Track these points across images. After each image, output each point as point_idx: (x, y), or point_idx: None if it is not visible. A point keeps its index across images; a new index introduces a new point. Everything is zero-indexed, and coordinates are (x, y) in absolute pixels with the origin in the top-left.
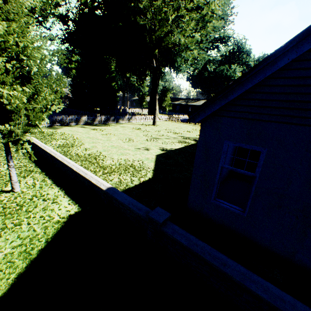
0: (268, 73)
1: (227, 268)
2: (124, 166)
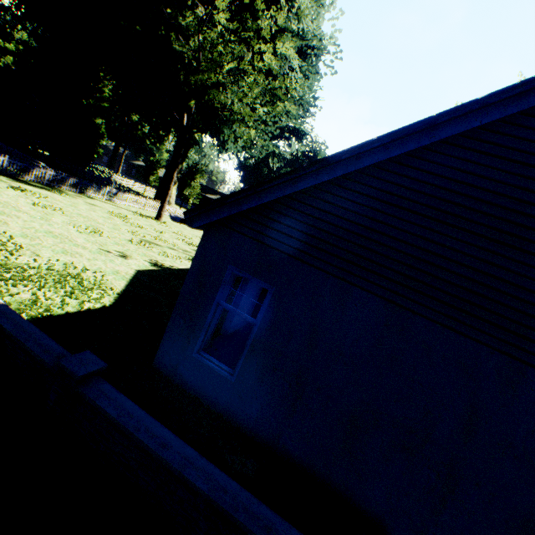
0: (288, 191)
1: (167, 451)
2: (57, 275)
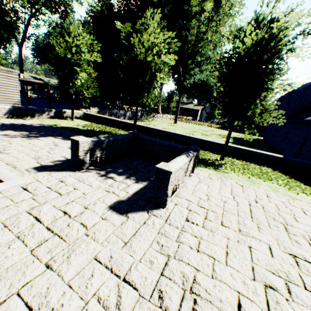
0: None
1: None
2: None
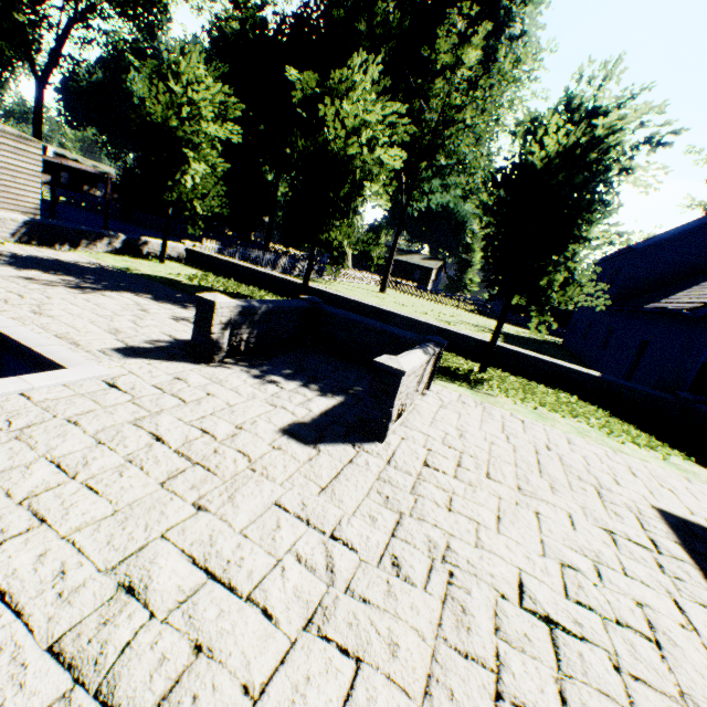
0: None
1: None
2: None
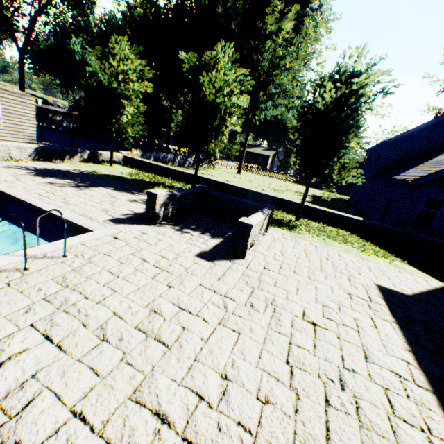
0: None
1: None
2: None
